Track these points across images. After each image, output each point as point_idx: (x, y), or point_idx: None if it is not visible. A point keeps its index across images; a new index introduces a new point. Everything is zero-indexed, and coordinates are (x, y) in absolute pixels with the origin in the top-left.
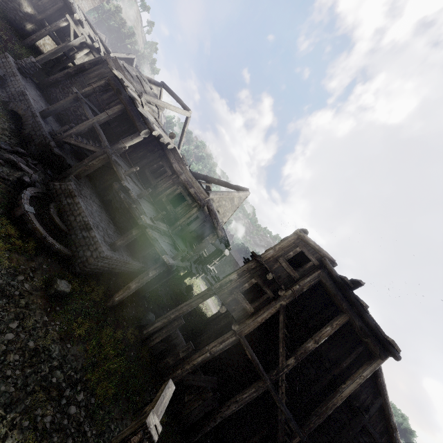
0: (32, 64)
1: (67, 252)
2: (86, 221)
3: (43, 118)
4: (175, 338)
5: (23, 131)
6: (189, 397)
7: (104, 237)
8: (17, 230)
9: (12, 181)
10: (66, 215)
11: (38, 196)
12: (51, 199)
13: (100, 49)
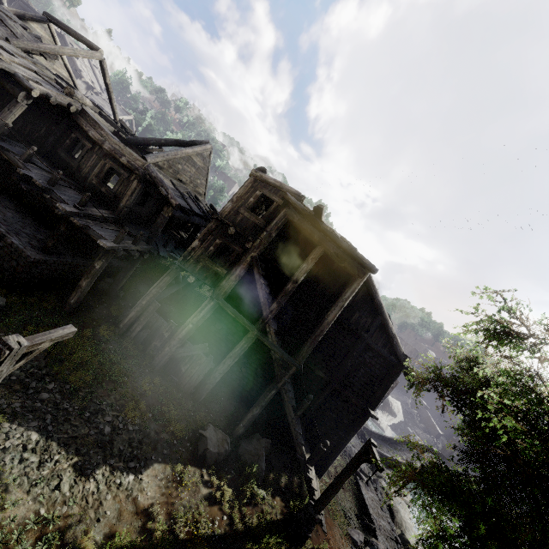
0: None
1: None
2: None
3: None
4: (155, 322)
5: None
6: (185, 368)
7: (30, 243)
8: None
9: None
10: None
11: None
12: None
13: None
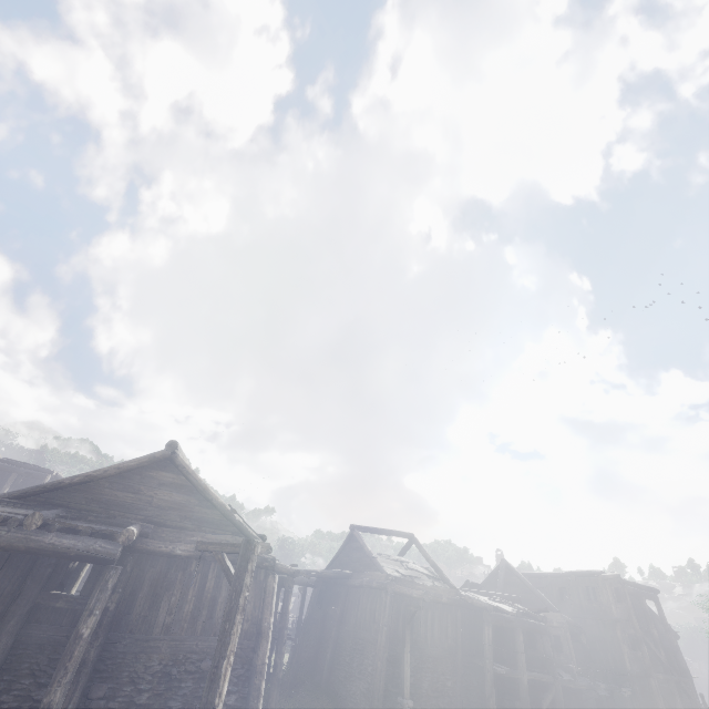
0: None
1: None
2: None
3: None
4: None
5: None
6: None
7: None
8: None
9: None
10: None
11: None
12: None
13: None
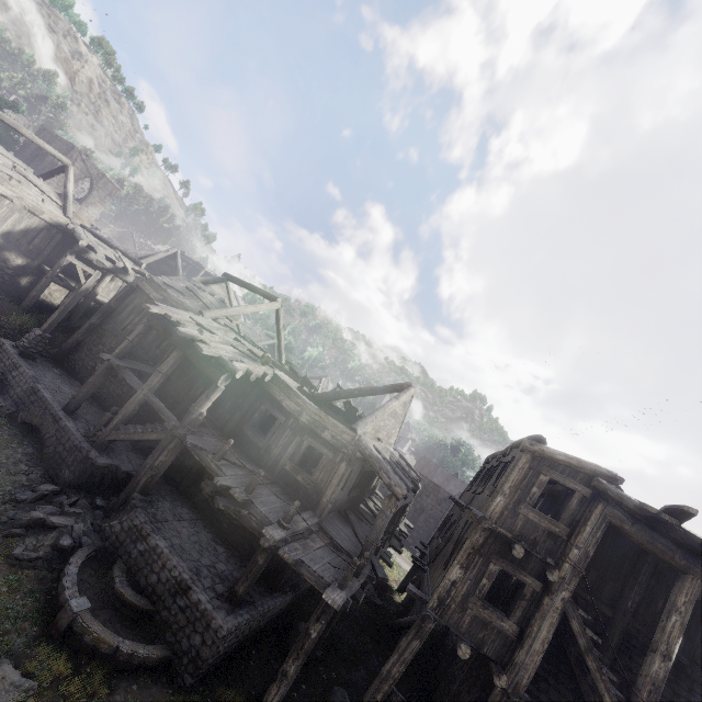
0: (38, 339)
1: (161, 652)
2: (176, 576)
3: (71, 413)
4: None
5: (45, 450)
6: None
7: (214, 588)
8: (68, 659)
9: (44, 555)
10: (143, 576)
11: (90, 559)
12: (113, 555)
13: (127, 268)
